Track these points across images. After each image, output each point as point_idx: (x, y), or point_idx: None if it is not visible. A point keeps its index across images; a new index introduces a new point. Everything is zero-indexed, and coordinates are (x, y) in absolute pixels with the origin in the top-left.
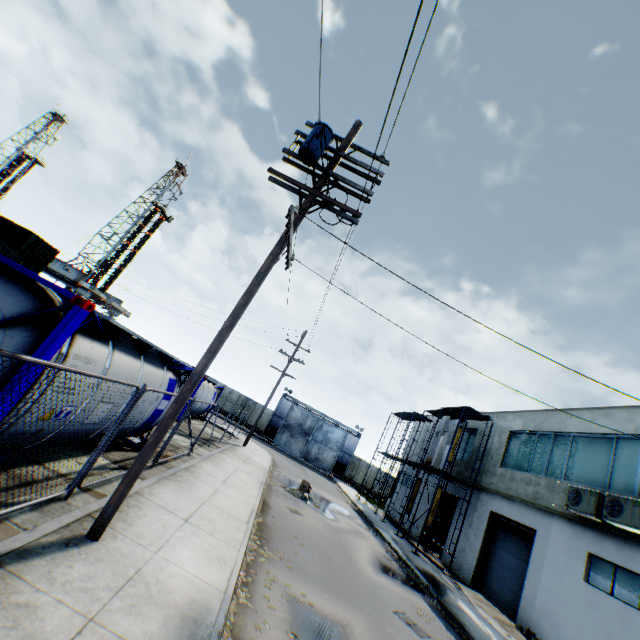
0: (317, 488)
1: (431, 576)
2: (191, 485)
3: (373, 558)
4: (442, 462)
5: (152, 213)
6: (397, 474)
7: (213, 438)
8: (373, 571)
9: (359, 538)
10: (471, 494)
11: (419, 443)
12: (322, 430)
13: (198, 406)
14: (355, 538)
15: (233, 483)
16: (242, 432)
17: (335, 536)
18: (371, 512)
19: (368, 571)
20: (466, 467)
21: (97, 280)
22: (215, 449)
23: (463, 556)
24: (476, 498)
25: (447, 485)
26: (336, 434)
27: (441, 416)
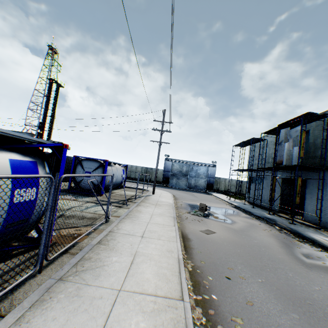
0: (206, 203)
1: (326, 241)
2: (101, 268)
3: (285, 247)
4: (293, 160)
5: (50, 85)
6: (249, 179)
7: (131, 197)
8: (304, 266)
9: (258, 231)
10: (323, 174)
11: (257, 157)
12: (193, 170)
13: (114, 181)
14: (257, 233)
15: (151, 233)
16: (150, 186)
17: (247, 240)
18: (242, 205)
19: (303, 270)
20: (306, 158)
21: (42, 135)
22: (132, 205)
23: (325, 215)
24: (324, 175)
25: (291, 174)
26: (202, 169)
27: (274, 132)
